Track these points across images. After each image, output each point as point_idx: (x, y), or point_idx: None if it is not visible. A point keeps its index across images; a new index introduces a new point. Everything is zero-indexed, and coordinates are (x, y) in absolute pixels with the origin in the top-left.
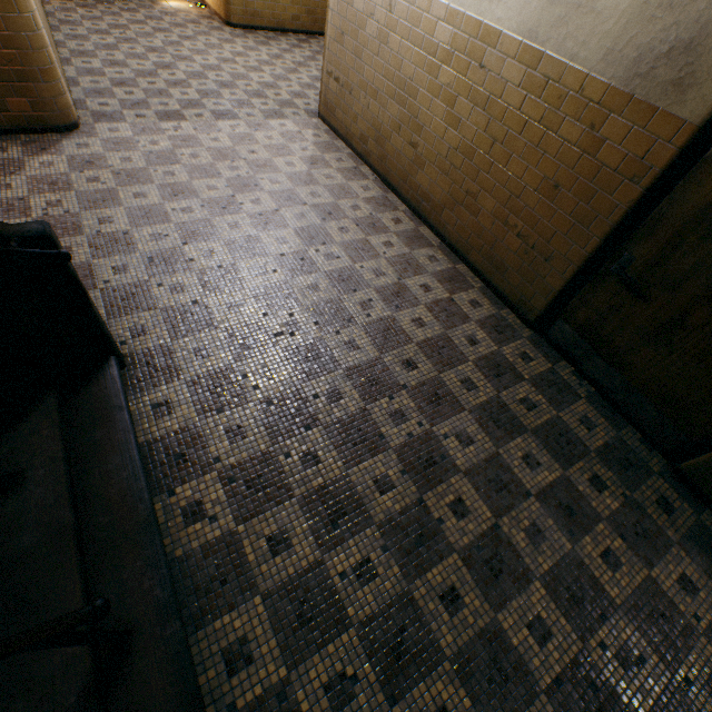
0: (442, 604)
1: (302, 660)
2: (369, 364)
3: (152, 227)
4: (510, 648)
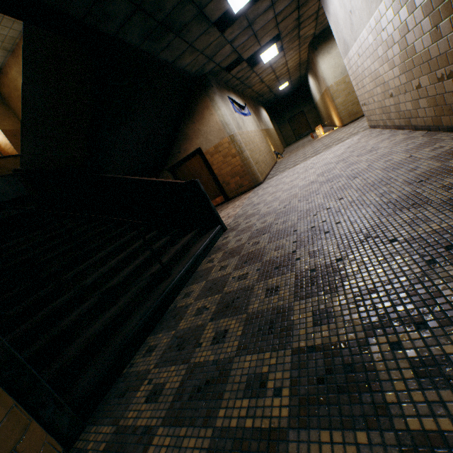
0: (265, 292)
1: (199, 299)
2: (314, 206)
3: (262, 197)
4: (288, 319)
